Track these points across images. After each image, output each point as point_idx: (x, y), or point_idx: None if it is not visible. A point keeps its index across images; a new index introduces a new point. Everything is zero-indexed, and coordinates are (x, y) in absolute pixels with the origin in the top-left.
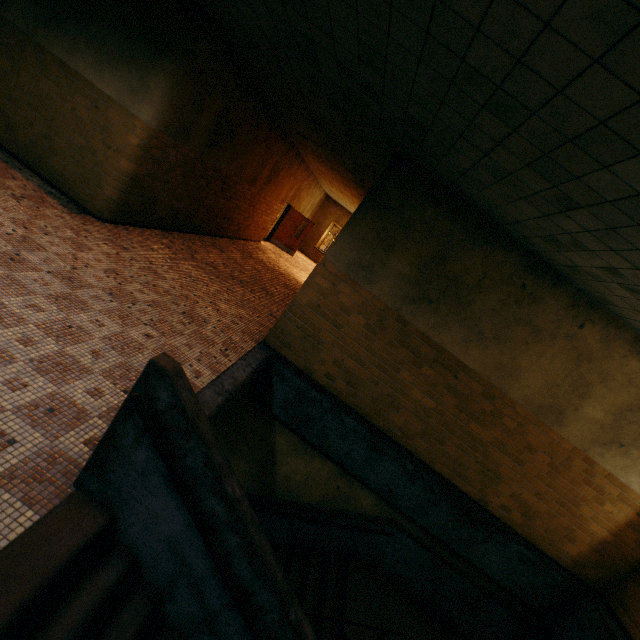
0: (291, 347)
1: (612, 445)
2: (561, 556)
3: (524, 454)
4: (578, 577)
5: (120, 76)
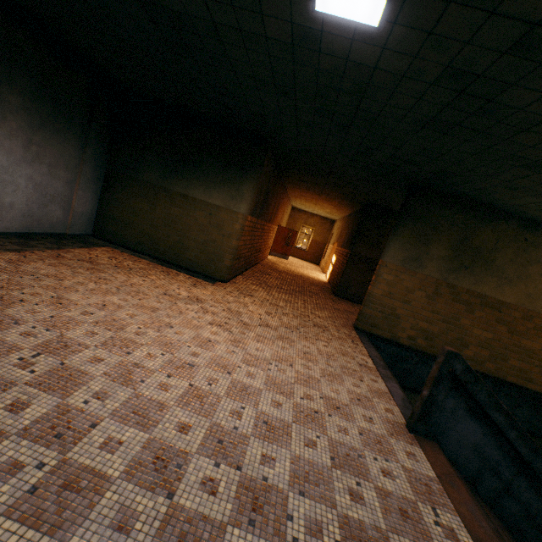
0: (378, 326)
1: None
2: None
3: None
4: None
5: (222, 192)
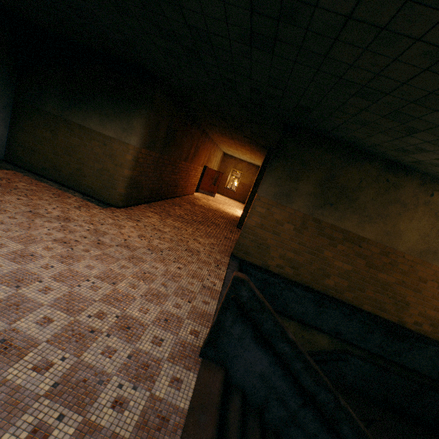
0: (250, 254)
1: None
2: None
3: (419, 285)
4: None
5: (115, 124)
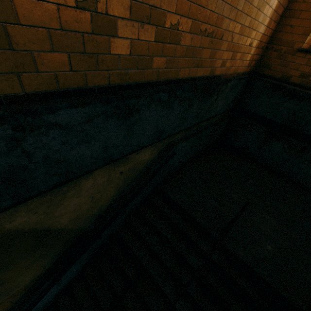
0: None
1: None
2: (244, 68)
3: None
4: (248, 72)
5: None
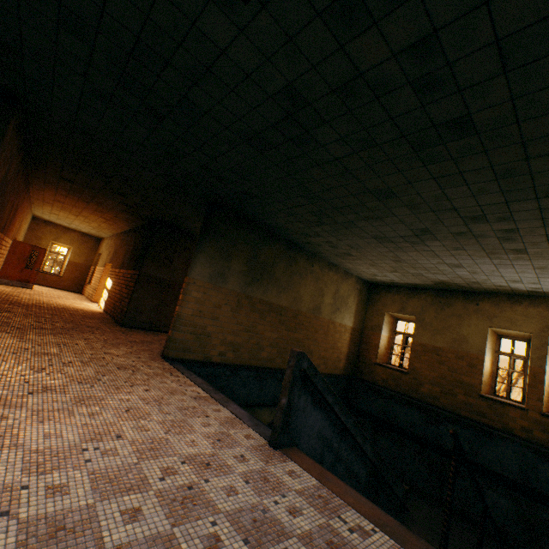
0: (191, 350)
1: (337, 311)
2: (340, 371)
3: (315, 335)
4: (347, 375)
5: None
